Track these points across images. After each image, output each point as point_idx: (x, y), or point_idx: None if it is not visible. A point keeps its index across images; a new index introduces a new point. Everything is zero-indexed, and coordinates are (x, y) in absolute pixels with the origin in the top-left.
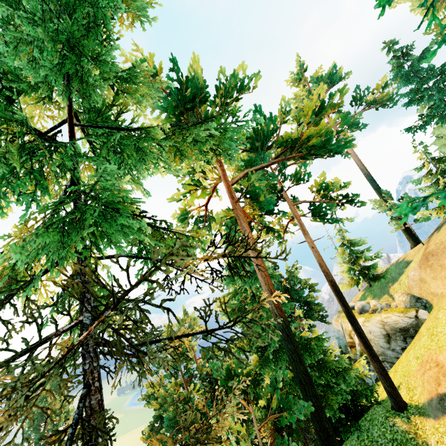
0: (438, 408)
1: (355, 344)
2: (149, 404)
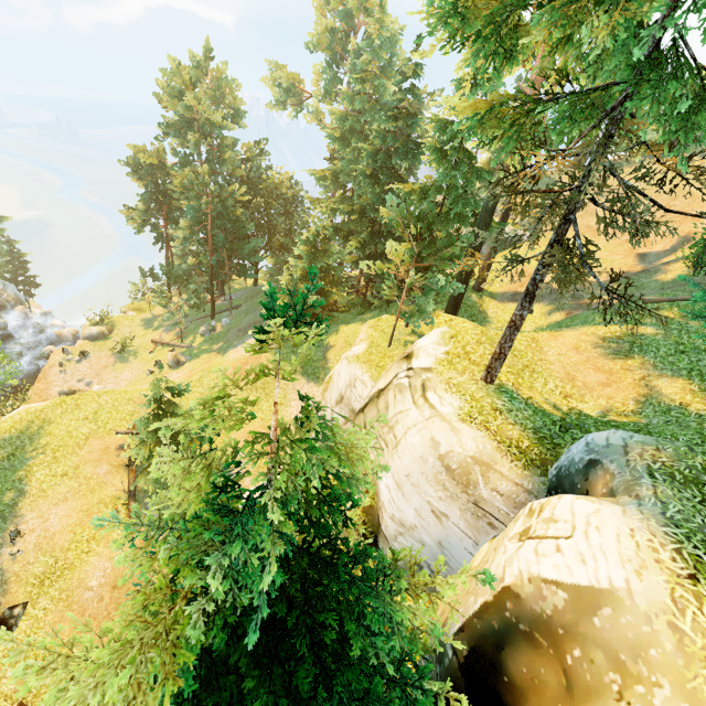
0: (508, 298)
1: None
2: (135, 177)
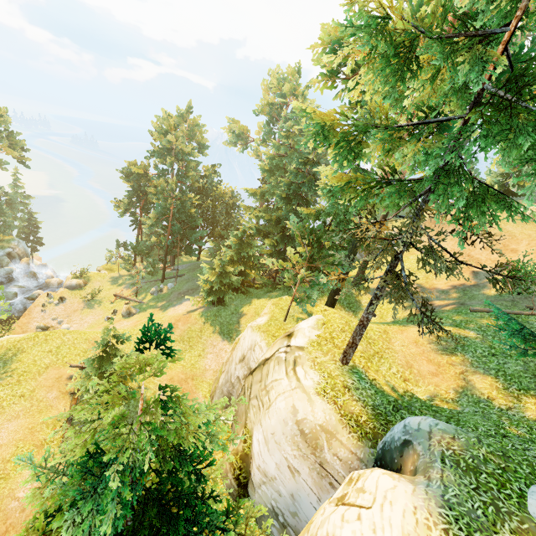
0: None
1: None
2: (126, 180)
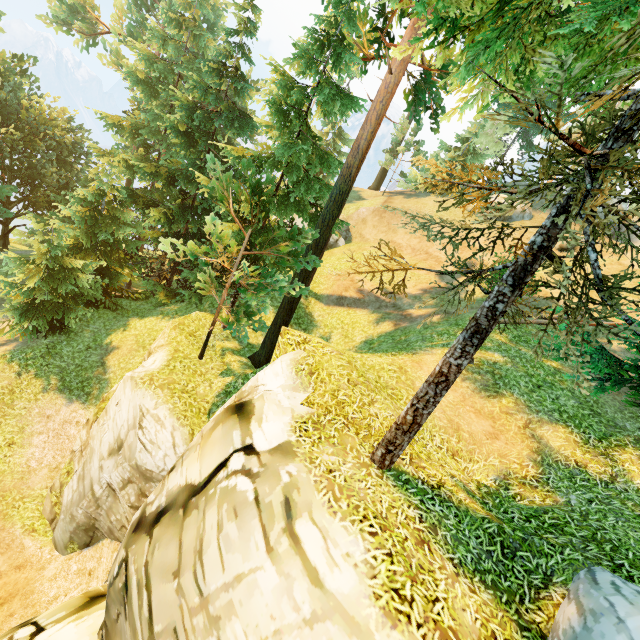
0: (334, 301)
1: None
2: None
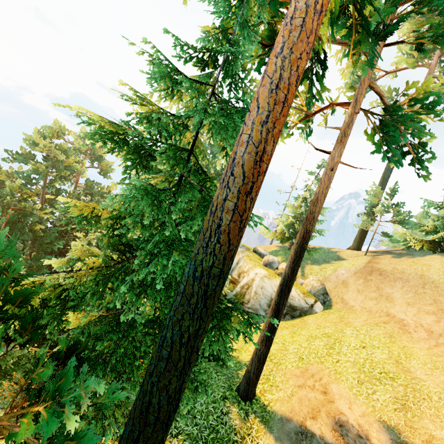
0: (291, 437)
1: (237, 283)
2: None
